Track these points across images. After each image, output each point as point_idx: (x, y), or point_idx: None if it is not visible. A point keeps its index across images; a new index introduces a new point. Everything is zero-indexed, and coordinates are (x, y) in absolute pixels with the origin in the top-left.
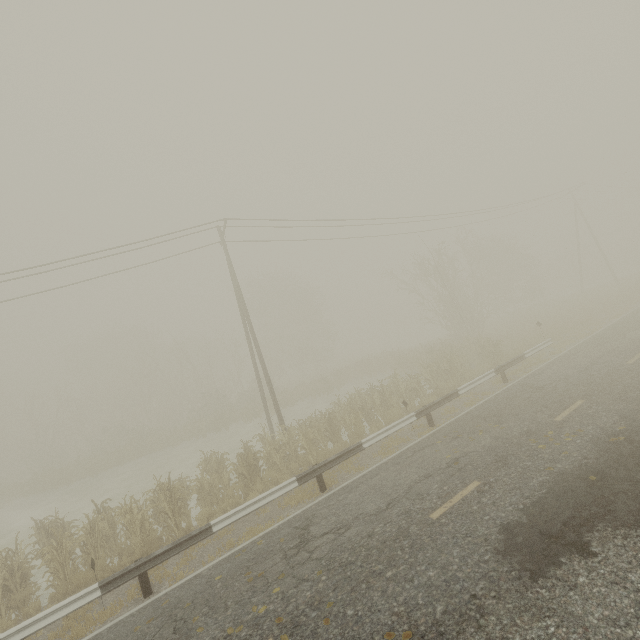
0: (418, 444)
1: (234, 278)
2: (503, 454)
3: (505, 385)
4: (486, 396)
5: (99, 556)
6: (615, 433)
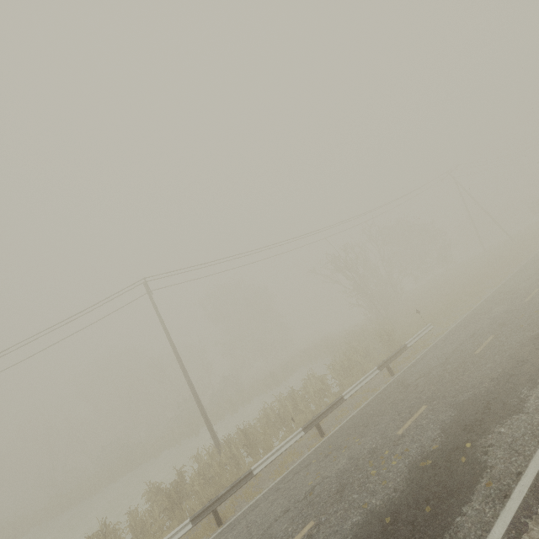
0: (301, 463)
1: (160, 321)
2: (345, 482)
3: (390, 379)
4: (373, 394)
5: None
6: (428, 454)
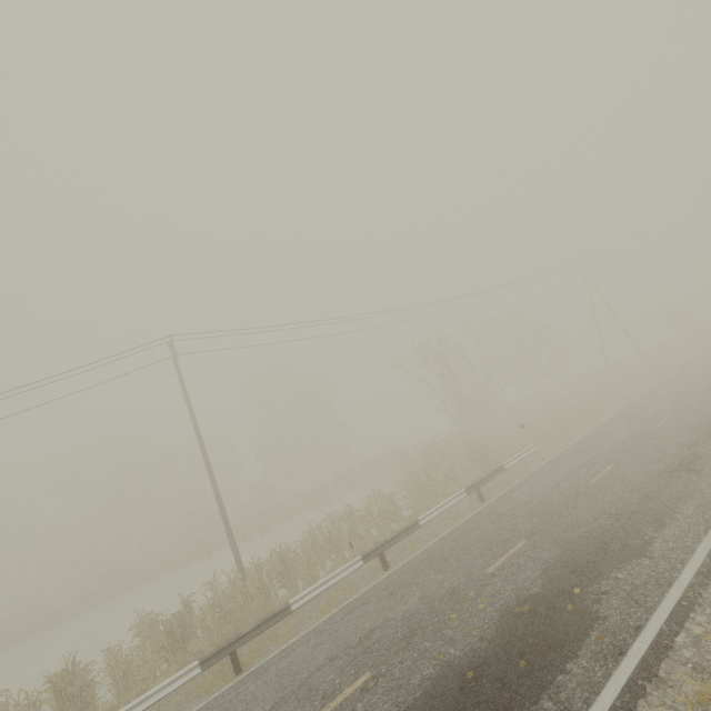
0: (356, 600)
1: (185, 397)
2: (415, 626)
3: (479, 506)
4: (456, 522)
5: None
6: (525, 599)
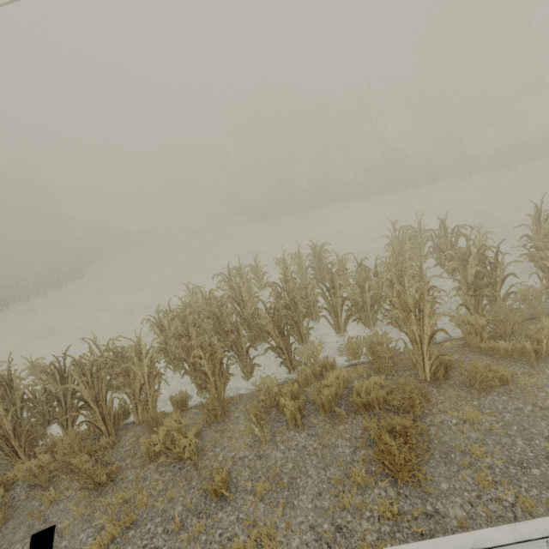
0: None
1: None
2: None
3: None
4: None
5: None
6: None
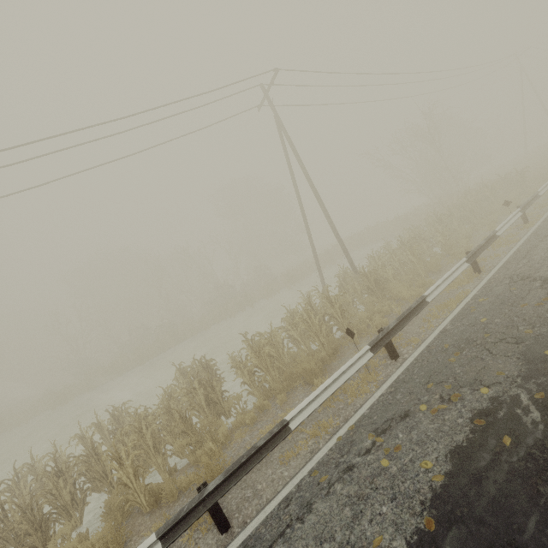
0: (543, 226)
1: (286, 135)
2: None
3: None
4: None
5: (285, 362)
6: None
